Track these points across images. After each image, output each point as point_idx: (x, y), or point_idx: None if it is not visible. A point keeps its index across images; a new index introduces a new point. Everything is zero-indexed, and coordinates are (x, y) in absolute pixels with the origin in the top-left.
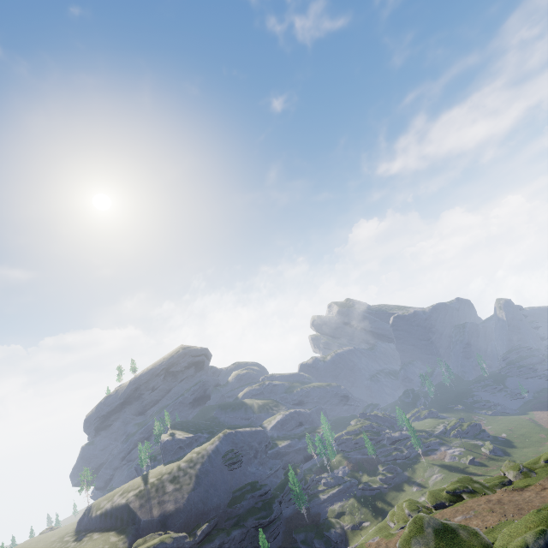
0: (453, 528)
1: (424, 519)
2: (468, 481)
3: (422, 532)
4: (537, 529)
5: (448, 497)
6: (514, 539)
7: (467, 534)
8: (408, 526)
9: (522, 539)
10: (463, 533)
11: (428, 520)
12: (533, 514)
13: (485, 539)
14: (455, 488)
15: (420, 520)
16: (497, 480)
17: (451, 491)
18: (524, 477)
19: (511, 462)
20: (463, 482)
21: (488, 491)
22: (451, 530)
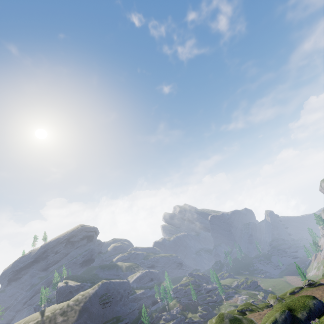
0: (239, 319)
1: (224, 314)
2: (249, 305)
3: (223, 321)
4: (281, 310)
5: (238, 314)
6: (270, 318)
7: (247, 321)
8: (215, 319)
9: (274, 316)
10: (245, 321)
11: (226, 314)
12: (280, 304)
13: (256, 323)
14: (242, 308)
15: (222, 315)
16: (264, 305)
17: (240, 310)
18: (279, 302)
19: (272, 294)
20: (246, 305)
21: (260, 310)
22: (238, 319)
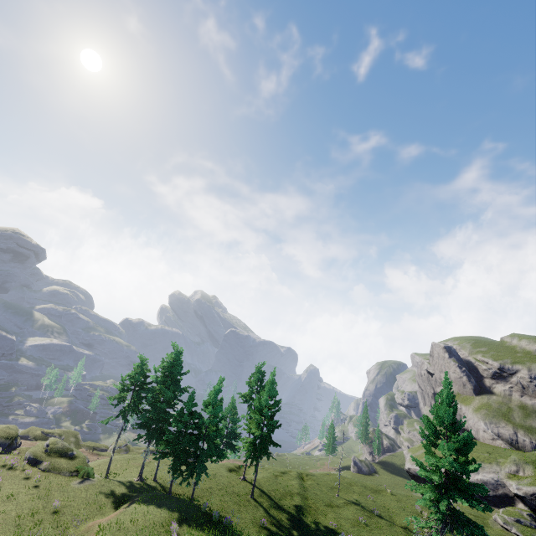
0: None
1: None
2: (72, 435)
3: None
4: None
5: (37, 435)
6: None
7: None
8: None
9: None
10: None
11: None
12: None
13: None
14: (52, 432)
15: None
16: (97, 445)
17: (46, 432)
18: (116, 451)
19: (124, 440)
20: (67, 433)
21: (74, 445)
22: None
